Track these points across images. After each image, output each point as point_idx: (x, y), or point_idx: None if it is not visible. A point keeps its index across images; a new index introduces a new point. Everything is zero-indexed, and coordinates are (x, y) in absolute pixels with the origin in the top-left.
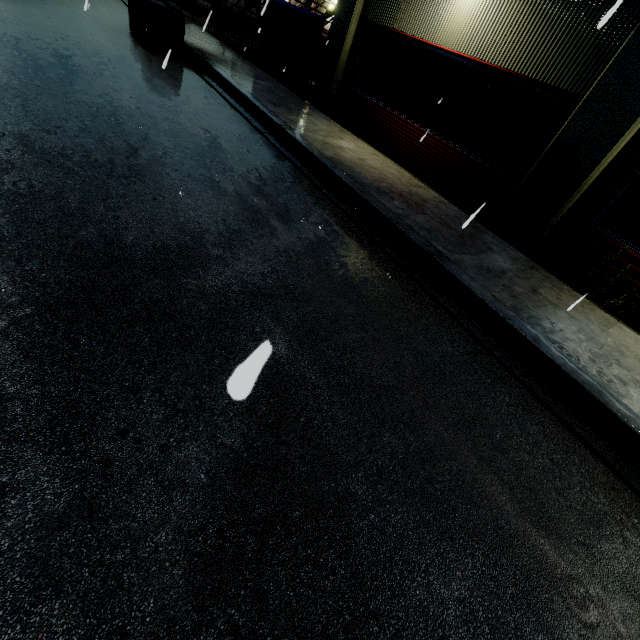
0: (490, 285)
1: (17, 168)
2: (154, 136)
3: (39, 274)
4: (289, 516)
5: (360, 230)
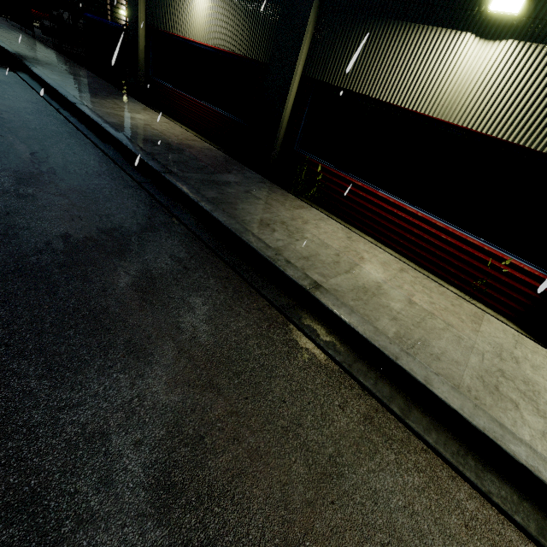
0: (204, 188)
1: None
2: None
3: None
4: None
5: (116, 164)
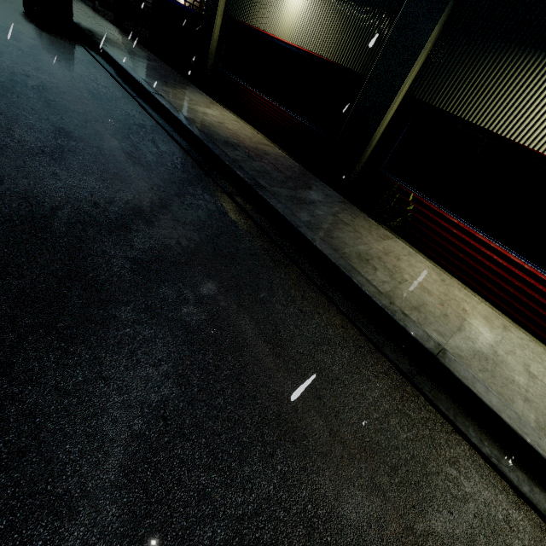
0: (295, 208)
1: None
2: (21, 89)
3: None
4: (53, 326)
5: (202, 169)
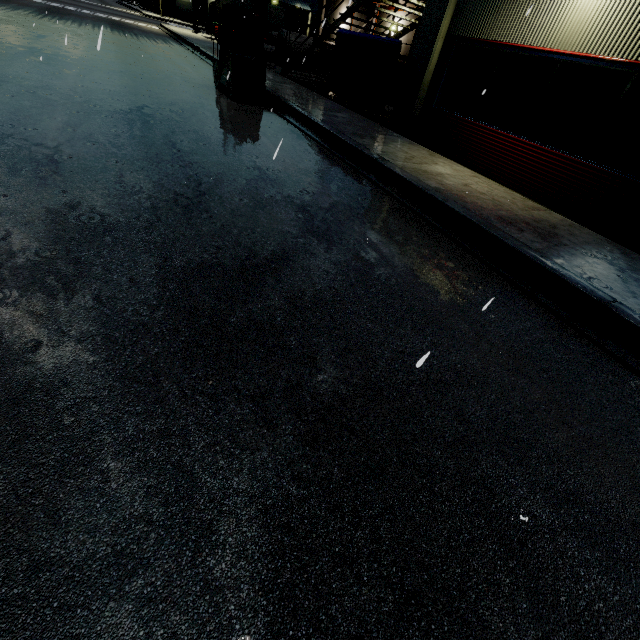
0: None
1: (158, 247)
2: (264, 190)
3: (206, 382)
4: None
5: (496, 274)
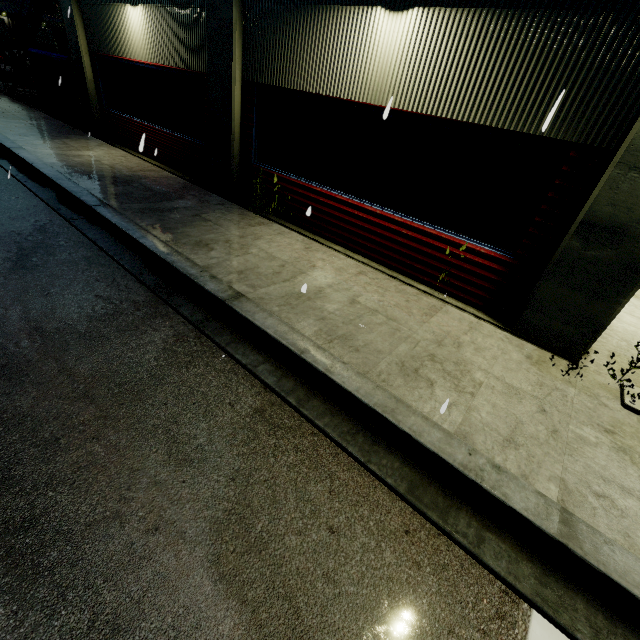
0: (141, 216)
1: None
2: None
3: None
4: None
5: (48, 206)
